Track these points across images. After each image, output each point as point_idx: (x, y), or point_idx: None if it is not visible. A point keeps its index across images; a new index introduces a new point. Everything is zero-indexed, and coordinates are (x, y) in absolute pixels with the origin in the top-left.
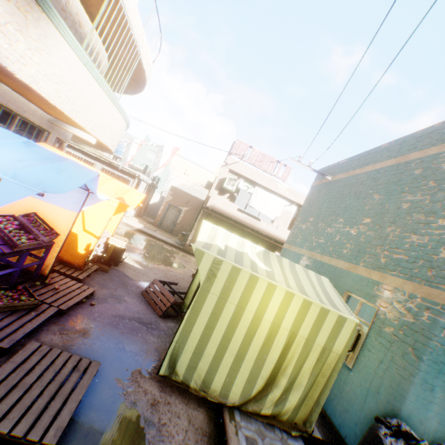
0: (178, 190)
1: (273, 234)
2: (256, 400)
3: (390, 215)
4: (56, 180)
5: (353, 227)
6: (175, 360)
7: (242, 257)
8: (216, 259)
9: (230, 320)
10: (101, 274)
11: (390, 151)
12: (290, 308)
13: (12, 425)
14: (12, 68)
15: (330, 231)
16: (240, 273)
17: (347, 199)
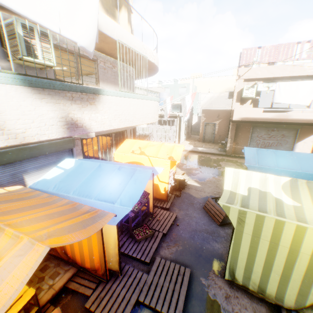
0: (207, 111)
1: (312, 119)
2: (311, 308)
3: None
4: (135, 188)
5: None
6: (233, 272)
7: (265, 199)
8: (240, 211)
9: (267, 251)
10: (177, 199)
11: None
12: None
13: (161, 306)
14: (101, 129)
15: None
16: (264, 219)
17: None
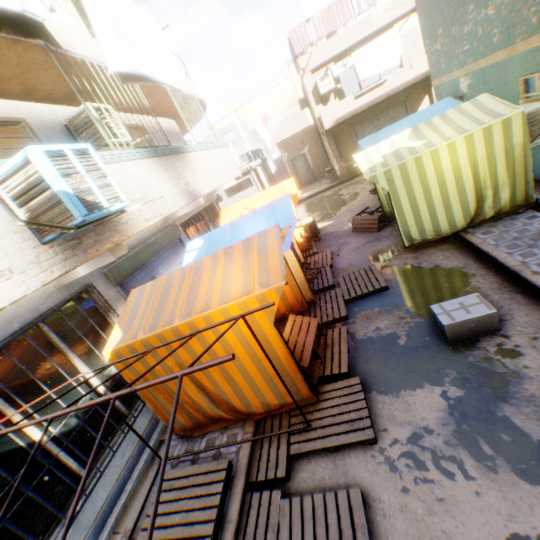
0: (285, 142)
1: (412, 79)
2: (477, 215)
3: None
4: (285, 213)
5: (486, 7)
6: (409, 235)
7: (399, 153)
8: (385, 172)
9: (423, 192)
10: (319, 244)
11: None
12: (458, 151)
13: (367, 290)
14: (206, 192)
15: (467, 30)
16: (406, 165)
17: None
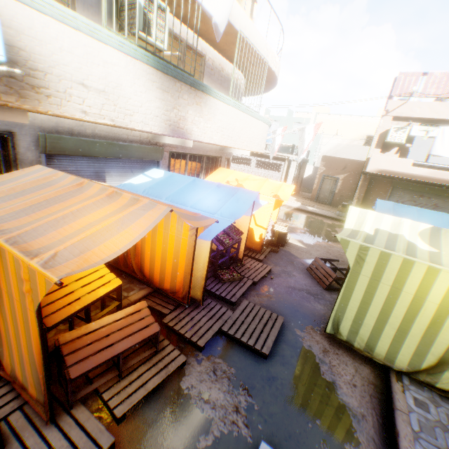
0: (330, 159)
1: None
2: (427, 373)
3: None
4: (237, 207)
5: None
6: (337, 324)
7: (394, 240)
8: (362, 246)
9: (385, 299)
10: (273, 254)
11: None
12: None
13: (247, 339)
14: (200, 139)
15: None
16: (390, 258)
17: None
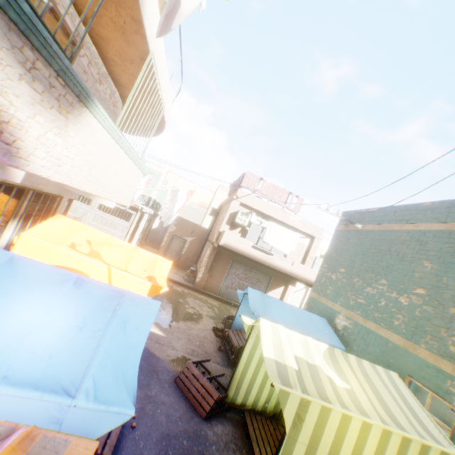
0: (182, 220)
1: (289, 271)
2: None
3: (451, 293)
4: (125, 345)
5: (402, 294)
6: None
7: (319, 377)
8: (303, 399)
9: None
10: None
11: (435, 214)
12: (388, 448)
13: None
14: (47, 174)
15: (371, 291)
16: (330, 413)
17: (387, 257)
